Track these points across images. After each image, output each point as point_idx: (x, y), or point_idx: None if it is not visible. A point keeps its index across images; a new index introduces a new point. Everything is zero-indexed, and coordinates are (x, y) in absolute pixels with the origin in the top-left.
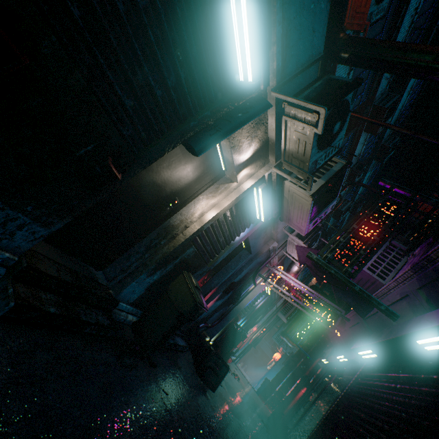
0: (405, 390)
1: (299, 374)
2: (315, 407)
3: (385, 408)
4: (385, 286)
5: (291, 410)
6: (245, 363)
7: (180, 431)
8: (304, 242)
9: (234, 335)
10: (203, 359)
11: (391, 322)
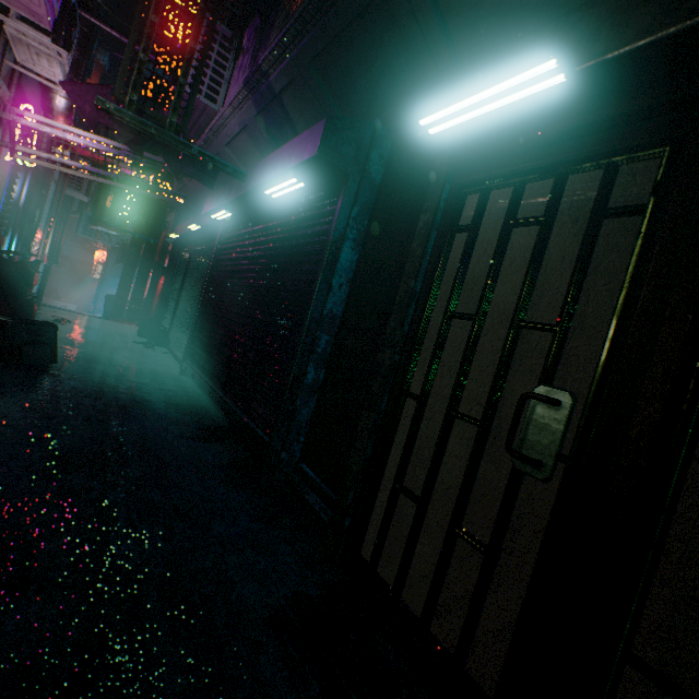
0: (264, 243)
1: (149, 266)
2: (186, 293)
3: (253, 267)
4: (220, 115)
5: (160, 310)
6: (52, 290)
7: (65, 428)
8: (53, 39)
9: (16, 271)
10: (2, 341)
11: (237, 165)
